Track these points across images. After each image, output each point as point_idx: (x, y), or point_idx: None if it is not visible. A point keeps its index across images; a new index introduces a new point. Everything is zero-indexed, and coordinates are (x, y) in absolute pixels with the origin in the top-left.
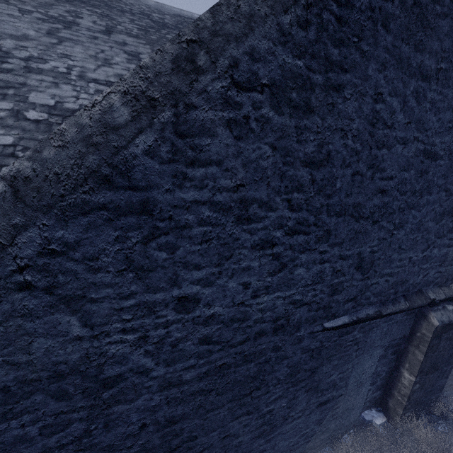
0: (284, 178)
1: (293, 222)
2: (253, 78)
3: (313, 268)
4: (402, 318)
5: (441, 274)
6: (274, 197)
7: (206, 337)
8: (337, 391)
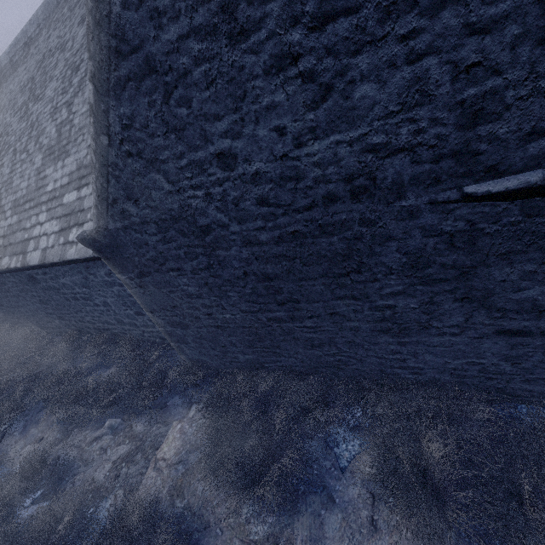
0: None
1: (315, 2)
2: None
3: (395, 78)
4: None
5: None
6: None
7: (262, 198)
8: None
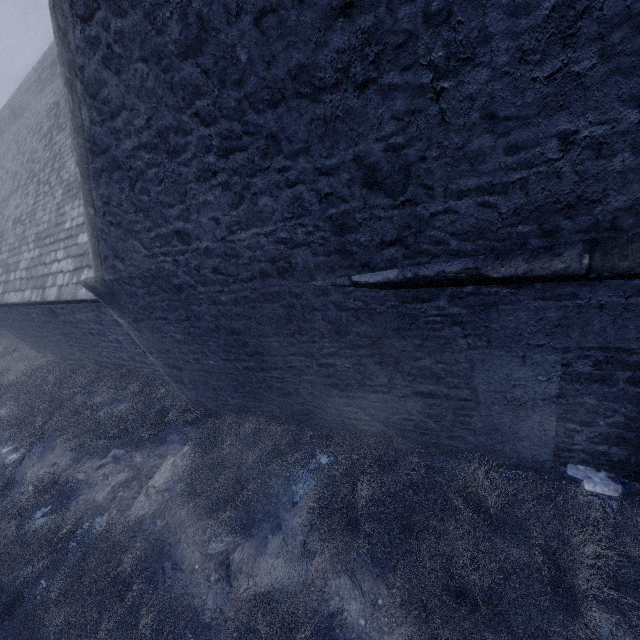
0: (176, 90)
1: (218, 140)
2: (87, 0)
3: (282, 195)
4: (625, 300)
5: None
6: (182, 118)
7: (216, 268)
8: (451, 389)
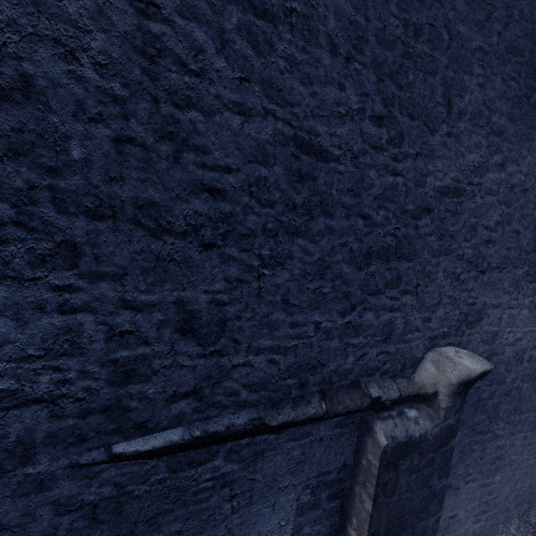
0: None
1: None
2: None
3: (42, 321)
4: (331, 432)
5: (391, 357)
6: None
7: None
8: None
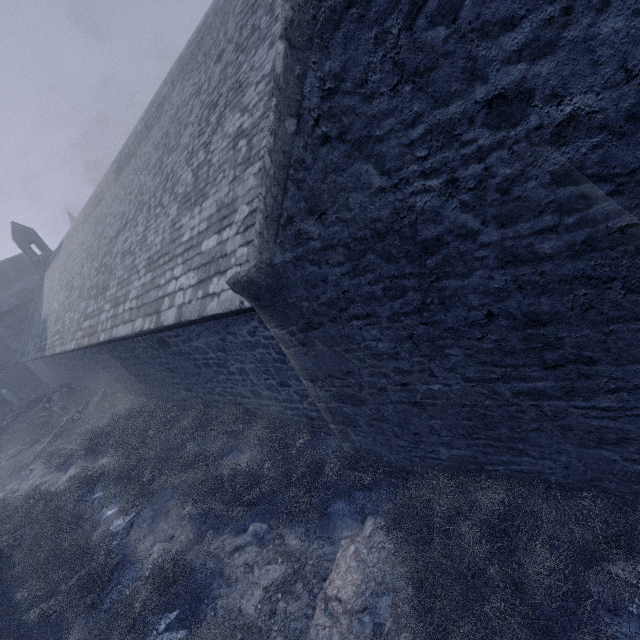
0: None
1: None
2: None
3: None
4: None
5: None
6: None
7: (567, 169)
8: None
